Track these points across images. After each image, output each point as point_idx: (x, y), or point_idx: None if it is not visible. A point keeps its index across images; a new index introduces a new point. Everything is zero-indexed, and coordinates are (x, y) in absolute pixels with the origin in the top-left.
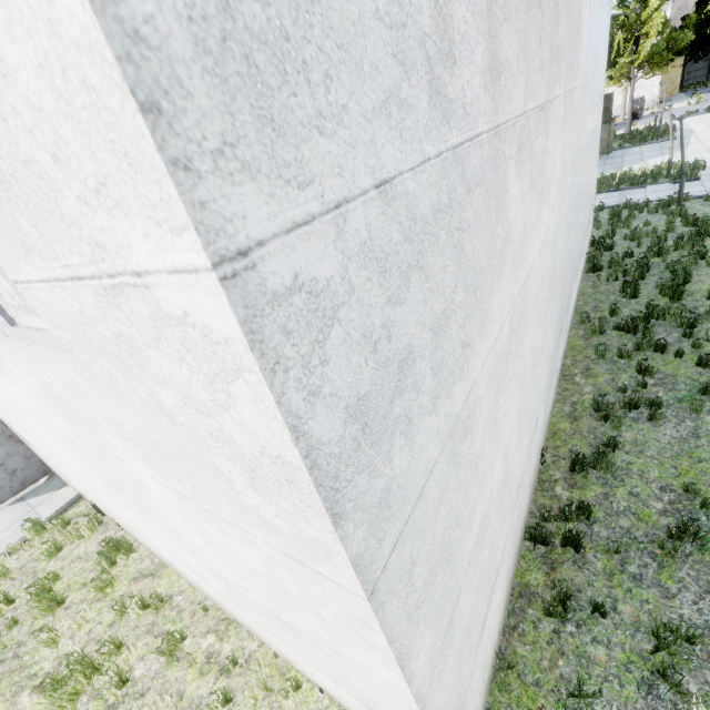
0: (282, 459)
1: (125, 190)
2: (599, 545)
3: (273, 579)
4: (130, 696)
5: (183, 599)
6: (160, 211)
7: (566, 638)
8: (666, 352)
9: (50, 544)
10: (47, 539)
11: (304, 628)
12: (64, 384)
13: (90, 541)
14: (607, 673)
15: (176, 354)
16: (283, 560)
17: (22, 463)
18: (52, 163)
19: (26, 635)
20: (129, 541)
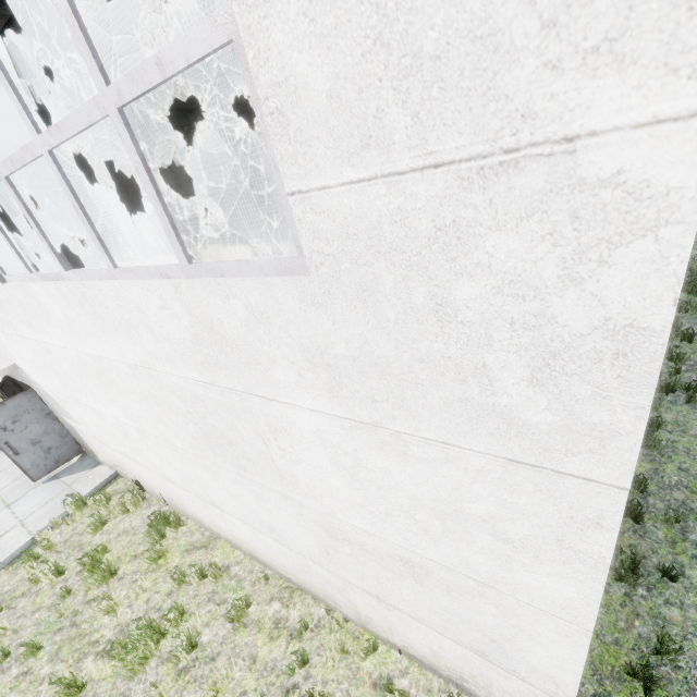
0: (631, 328)
1: (650, 40)
2: (657, 516)
3: (448, 504)
4: (200, 660)
5: (241, 569)
6: (693, 55)
7: (638, 601)
8: (692, 341)
9: (92, 519)
10: (88, 515)
11: (449, 563)
12: (253, 315)
13: (134, 516)
14: (685, 632)
15: (546, 228)
16: (498, 471)
17: (57, 441)
18: (535, 30)
19: (80, 604)
20: (177, 515)
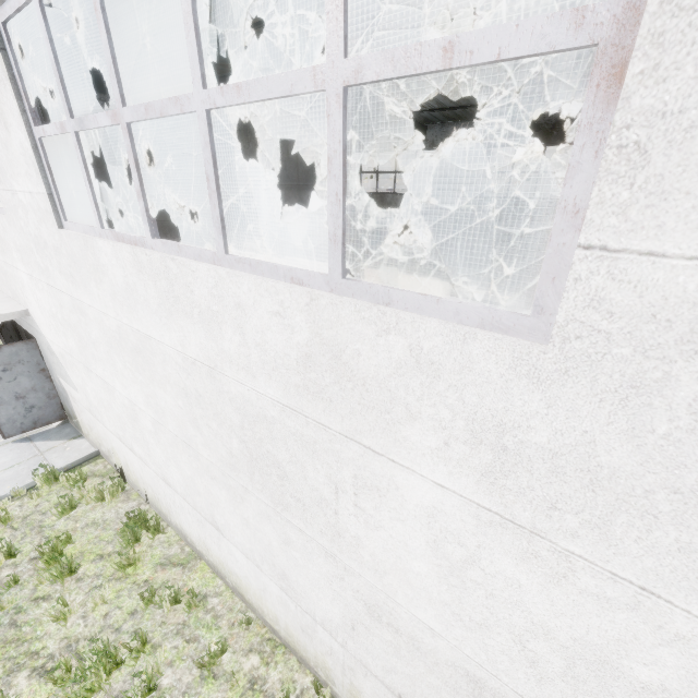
0: None
1: None
2: None
3: (596, 651)
4: None
5: (220, 603)
6: None
7: None
8: None
9: (60, 498)
10: (57, 492)
11: None
12: (417, 360)
13: (108, 507)
14: None
15: None
16: None
17: (43, 400)
18: None
19: (26, 600)
20: (158, 519)
